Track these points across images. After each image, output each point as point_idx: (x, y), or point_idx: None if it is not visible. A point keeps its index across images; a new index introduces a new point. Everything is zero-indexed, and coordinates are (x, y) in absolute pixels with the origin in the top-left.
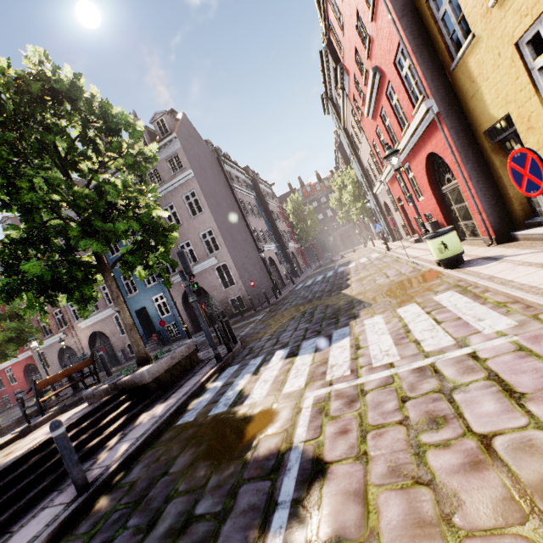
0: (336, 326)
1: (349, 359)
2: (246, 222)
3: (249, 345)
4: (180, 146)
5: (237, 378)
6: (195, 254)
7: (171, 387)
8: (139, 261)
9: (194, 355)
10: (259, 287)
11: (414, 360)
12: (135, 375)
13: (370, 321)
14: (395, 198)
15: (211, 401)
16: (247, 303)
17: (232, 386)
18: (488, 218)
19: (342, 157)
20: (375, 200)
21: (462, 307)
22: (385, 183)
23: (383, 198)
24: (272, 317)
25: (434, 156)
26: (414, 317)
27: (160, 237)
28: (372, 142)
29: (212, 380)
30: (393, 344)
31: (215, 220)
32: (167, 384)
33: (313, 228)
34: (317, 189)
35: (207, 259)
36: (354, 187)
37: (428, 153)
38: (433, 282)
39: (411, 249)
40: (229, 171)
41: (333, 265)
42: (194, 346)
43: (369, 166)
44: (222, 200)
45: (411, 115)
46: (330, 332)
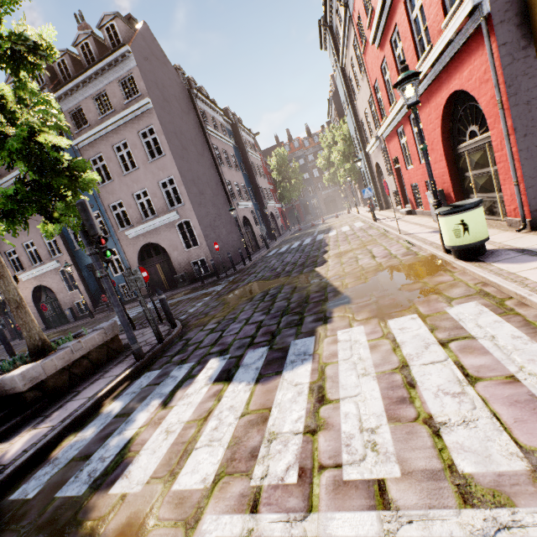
0: (297, 330)
1: (302, 427)
2: (219, 173)
3: (188, 335)
4: (135, 64)
5: (140, 405)
6: (153, 205)
7: (67, 392)
8: (31, 211)
9: (115, 341)
10: (227, 249)
11: (435, 498)
12: (3, 380)
13: (346, 334)
14: (391, 158)
15: (82, 453)
16: (211, 267)
17: (125, 422)
18: (527, 191)
19: (335, 108)
20: (366, 161)
21: (511, 348)
22: (382, 140)
23: (375, 159)
24: (231, 292)
25: (458, 99)
26: (419, 348)
27: (61, 177)
28: (373, 84)
29: (115, 394)
30: (384, 412)
31: (178, 166)
32: (61, 389)
33: (297, 188)
34: (306, 145)
35: (167, 213)
36: (344, 145)
37: (451, 93)
38: (440, 279)
39: (402, 221)
40: (203, 109)
41: (312, 230)
42: (116, 330)
43: (365, 118)
44: (190, 143)
45: (438, 30)
46: (287, 341)
